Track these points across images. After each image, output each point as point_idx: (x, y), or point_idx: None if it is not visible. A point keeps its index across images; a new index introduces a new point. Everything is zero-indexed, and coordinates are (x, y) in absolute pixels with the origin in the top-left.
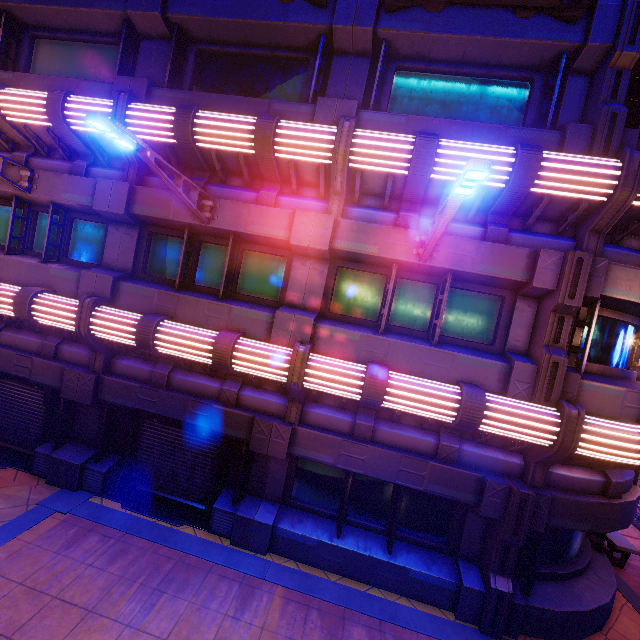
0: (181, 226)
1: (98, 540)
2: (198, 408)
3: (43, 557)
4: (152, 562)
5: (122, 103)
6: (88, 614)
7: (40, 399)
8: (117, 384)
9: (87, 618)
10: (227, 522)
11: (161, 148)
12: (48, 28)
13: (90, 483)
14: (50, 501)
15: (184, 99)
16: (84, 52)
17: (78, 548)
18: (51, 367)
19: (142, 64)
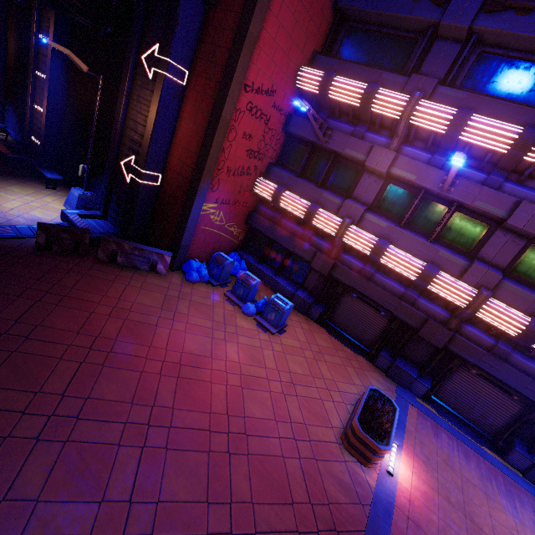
0: None
1: (447, 437)
2: None
3: (431, 439)
4: (489, 470)
5: None
6: (486, 495)
7: (380, 319)
8: (466, 344)
9: (488, 498)
10: (523, 462)
11: None
12: (504, 47)
13: (415, 388)
14: (400, 393)
15: None
16: (529, 72)
17: (442, 439)
18: (413, 312)
19: None
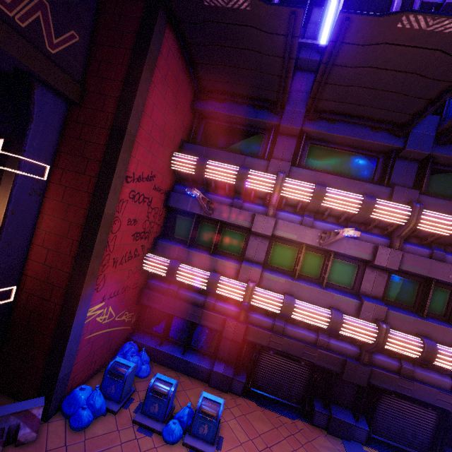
0: (426, 277)
1: None
2: (443, 397)
3: None
4: None
5: (420, 211)
6: None
7: (301, 370)
8: (382, 374)
9: None
10: None
11: (425, 232)
12: (325, 141)
13: (357, 436)
14: (351, 451)
15: (441, 204)
16: (344, 156)
17: None
18: (332, 357)
19: (396, 173)
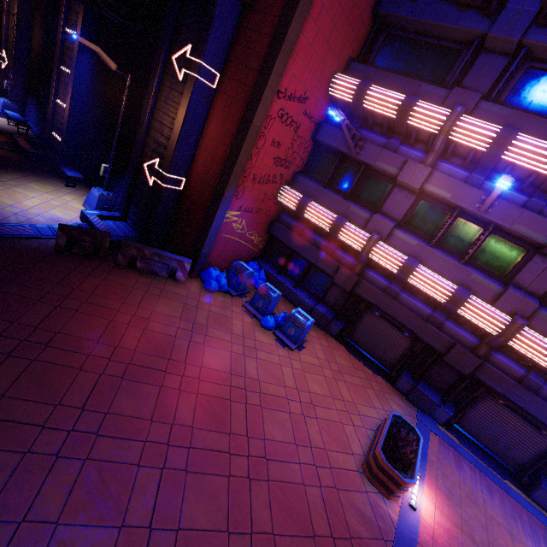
0: None
1: (469, 469)
2: None
3: (453, 470)
4: (513, 507)
5: None
6: (511, 535)
7: (403, 340)
8: (494, 373)
9: (513, 539)
10: None
11: None
12: None
13: (437, 415)
14: (421, 419)
15: None
16: None
17: (464, 471)
18: (440, 336)
19: None
